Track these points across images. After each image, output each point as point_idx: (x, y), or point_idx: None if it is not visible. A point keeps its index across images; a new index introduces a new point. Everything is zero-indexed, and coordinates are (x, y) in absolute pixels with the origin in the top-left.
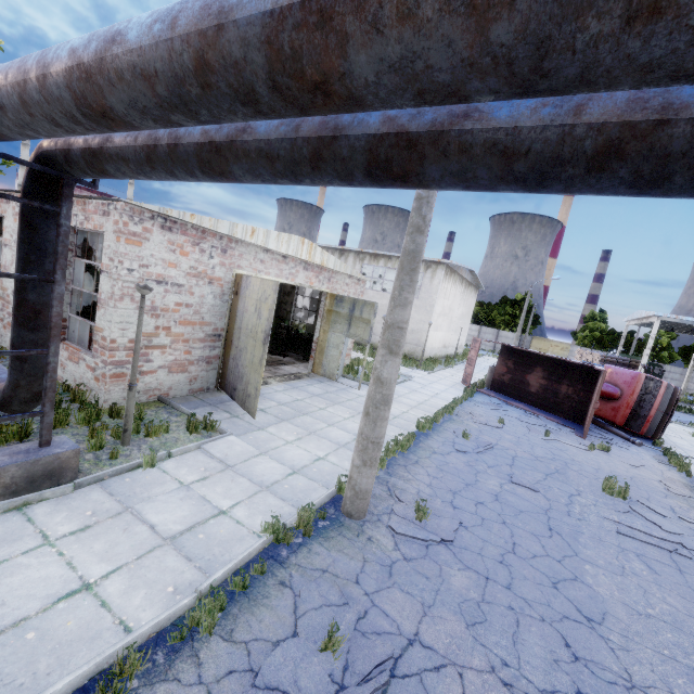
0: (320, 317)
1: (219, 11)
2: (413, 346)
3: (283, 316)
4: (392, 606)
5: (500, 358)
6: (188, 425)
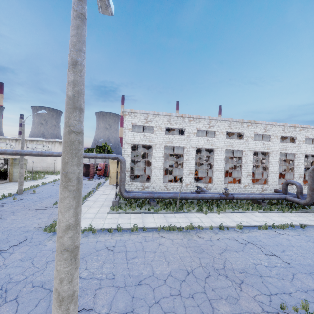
0: (9, 165)
1: None
2: (53, 168)
3: None
4: (25, 197)
5: None
6: None
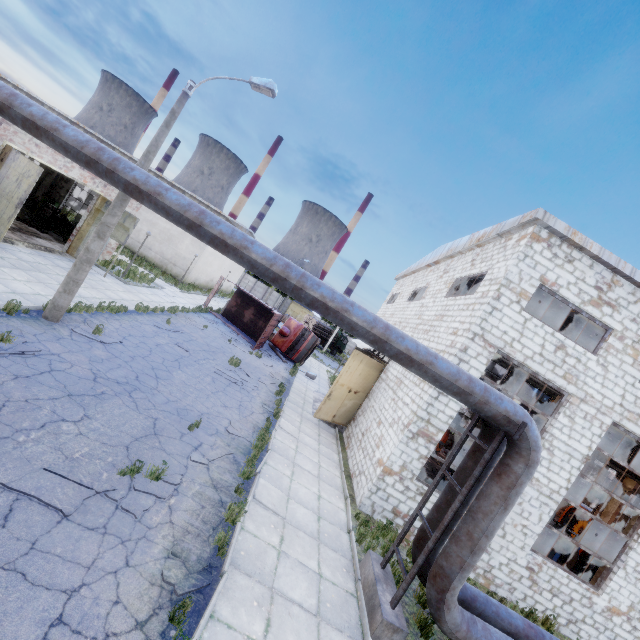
0: (88, 211)
1: (11, 104)
2: (181, 270)
3: (55, 197)
4: (51, 346)
5: (235, 295)
6: None
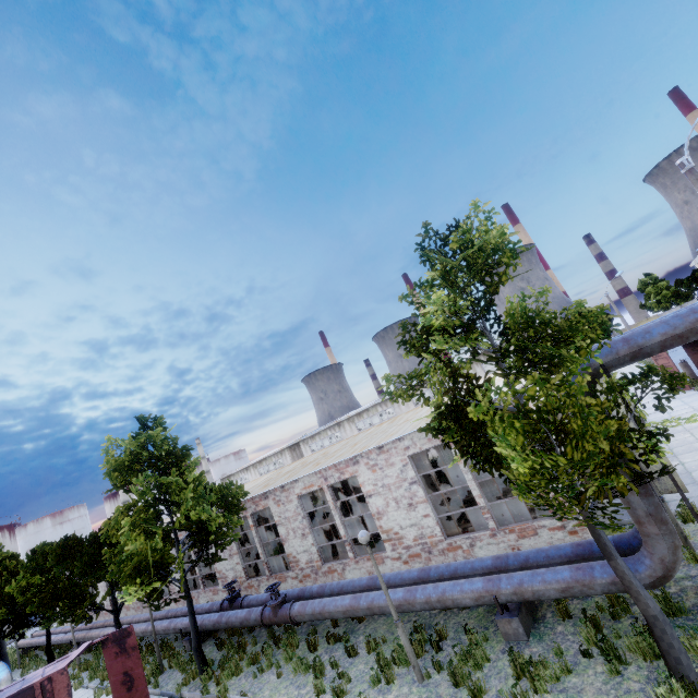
0: None
1: None
2: None
3: None
4: None
5: (687, 350)
6: (681, 519)
